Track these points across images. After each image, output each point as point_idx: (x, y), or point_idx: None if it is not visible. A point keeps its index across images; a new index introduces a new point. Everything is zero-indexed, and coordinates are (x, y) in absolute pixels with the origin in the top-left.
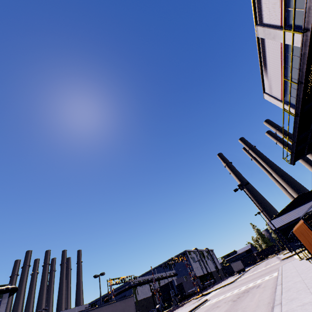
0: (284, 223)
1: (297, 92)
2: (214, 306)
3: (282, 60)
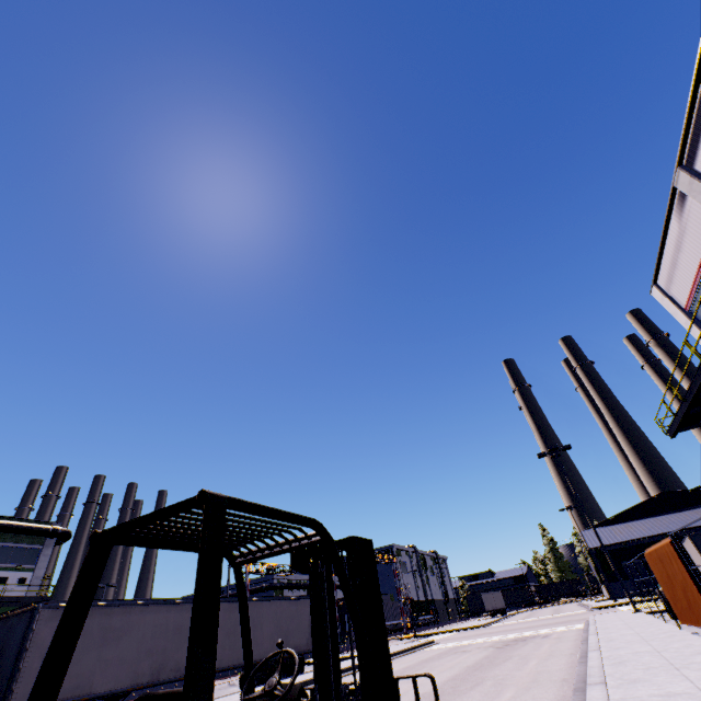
0: (616, 540)
1: None
2: (456, 650)
3: None
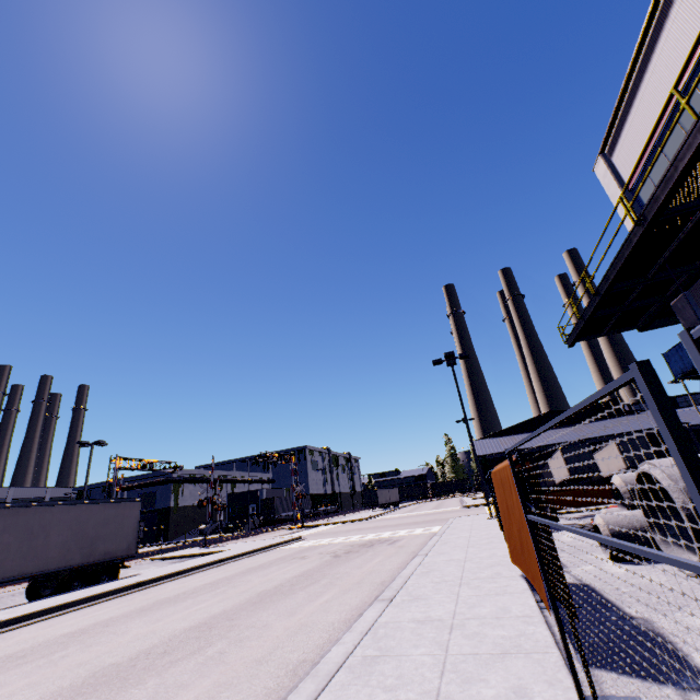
0: (500, 450)
1: (680, 149)
2: (298, 555)
3: (692, 59)
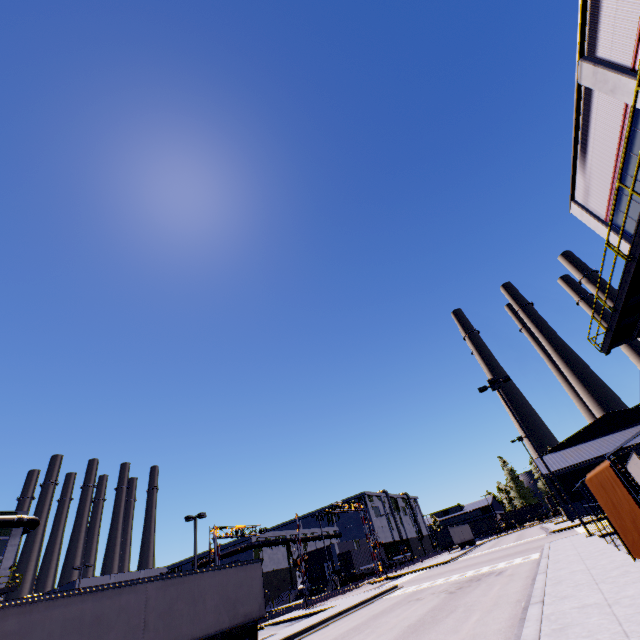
0: (567, 463)
1: (639, 215)
2: (411, 598)
3: (621, 139)
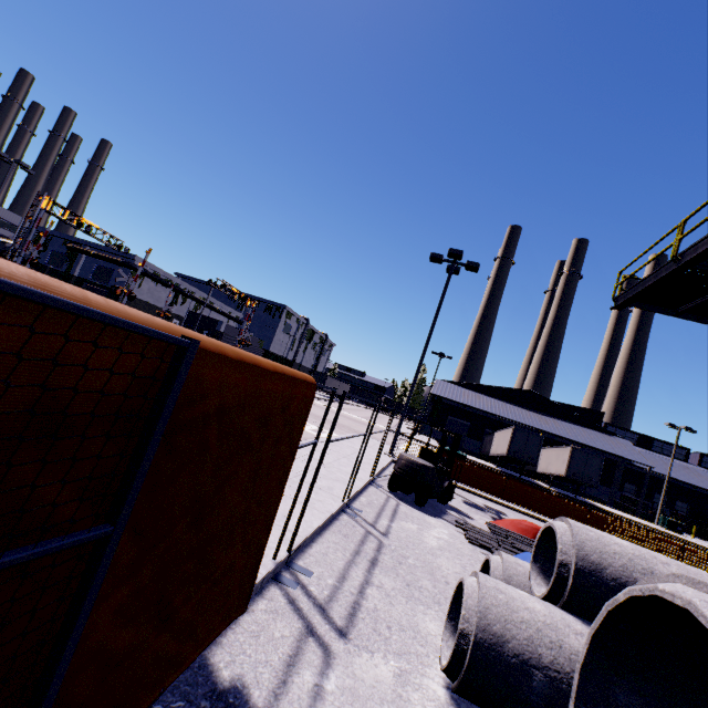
0: (458, 399)
1: None
2: None
3: None
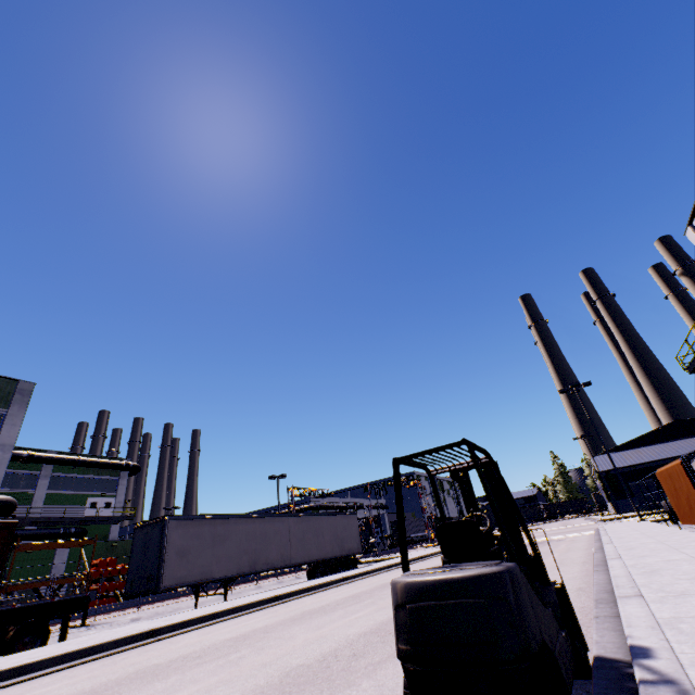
0: (625, 464)
1: None
2: None
3: None
